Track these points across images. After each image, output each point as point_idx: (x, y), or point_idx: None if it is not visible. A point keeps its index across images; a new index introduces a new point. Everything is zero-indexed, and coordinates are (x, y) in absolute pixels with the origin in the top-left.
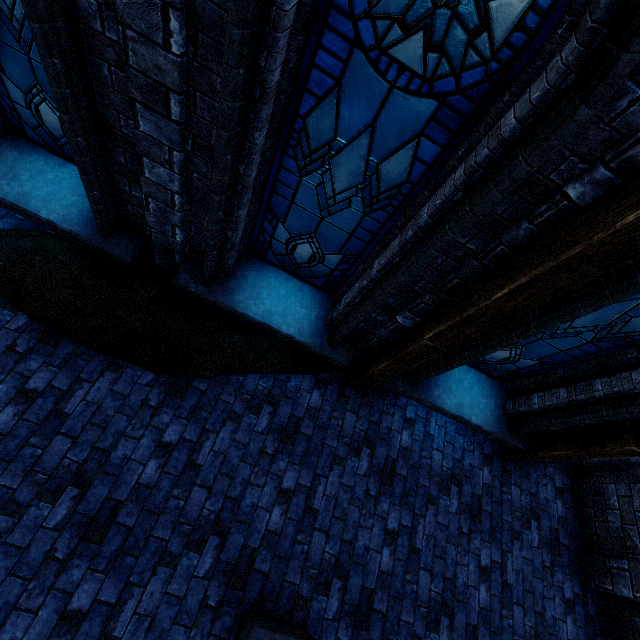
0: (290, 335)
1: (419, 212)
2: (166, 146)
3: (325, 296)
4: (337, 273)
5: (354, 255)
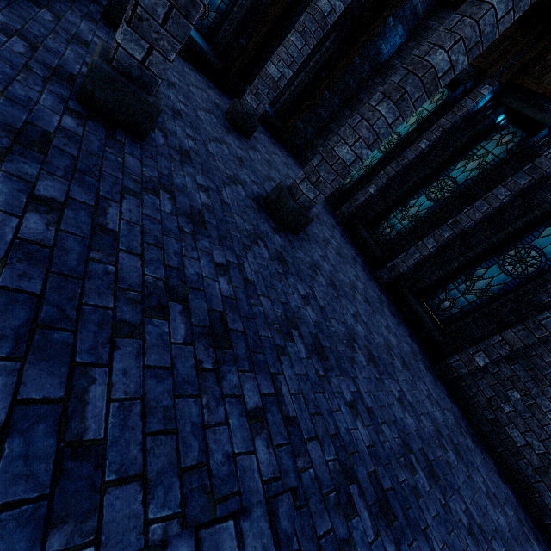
0: (201, 45)
1: None
2: None
3: (206, 42)
4: (213, 26)
5: (221, 14)
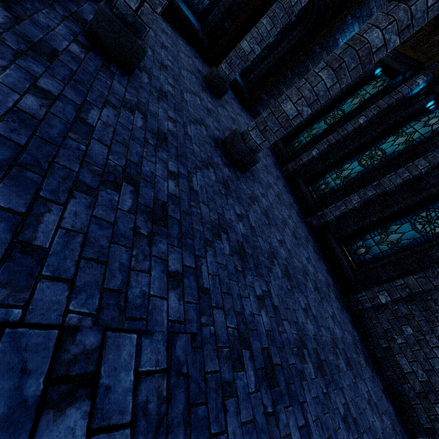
0: (194, 24)
1: None
2: None
3: (198, 23)
4: (205, 11)
5: (213, 2)
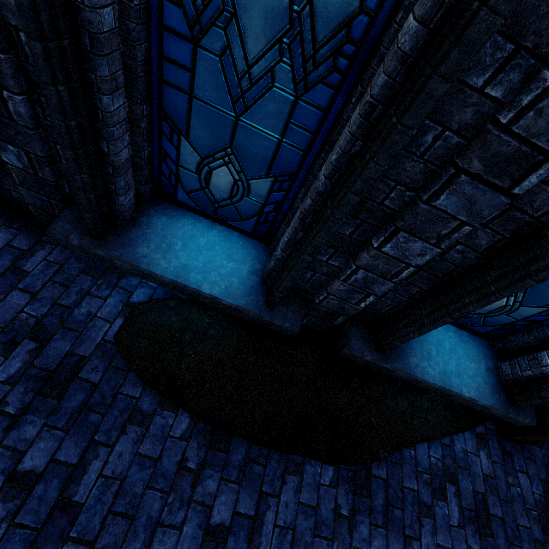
0: (473, 399)
1: None
2: (458, 221)
3: (484, 342)
4: (521, 323)
5: None
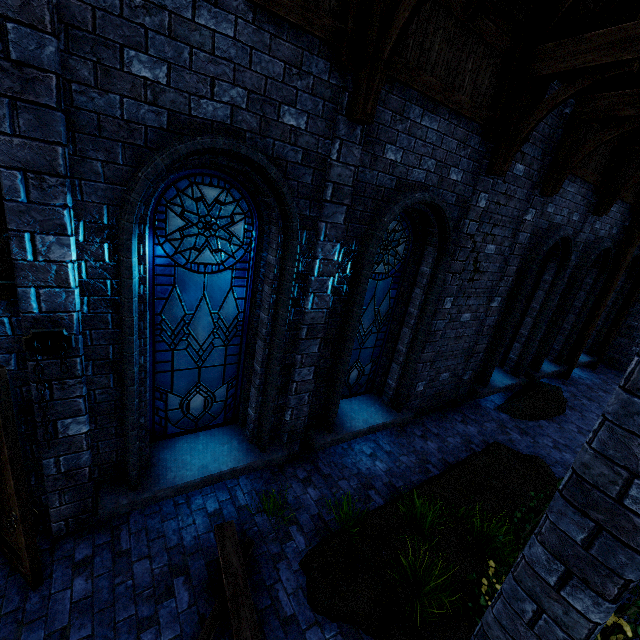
0: (557, 370)
1: (573, 306)
2: (543, 326)
3: None
4: None
5: None
